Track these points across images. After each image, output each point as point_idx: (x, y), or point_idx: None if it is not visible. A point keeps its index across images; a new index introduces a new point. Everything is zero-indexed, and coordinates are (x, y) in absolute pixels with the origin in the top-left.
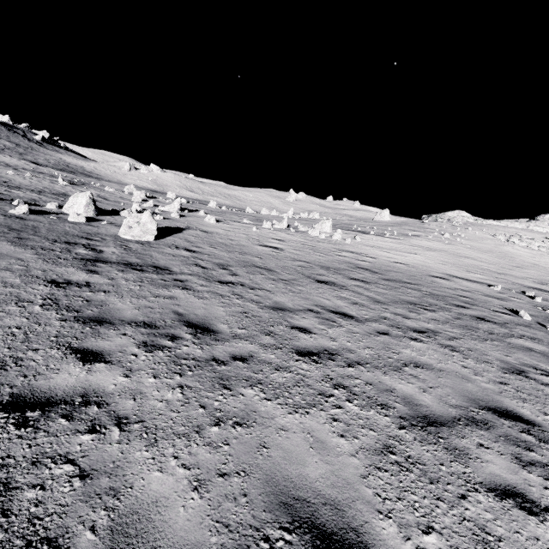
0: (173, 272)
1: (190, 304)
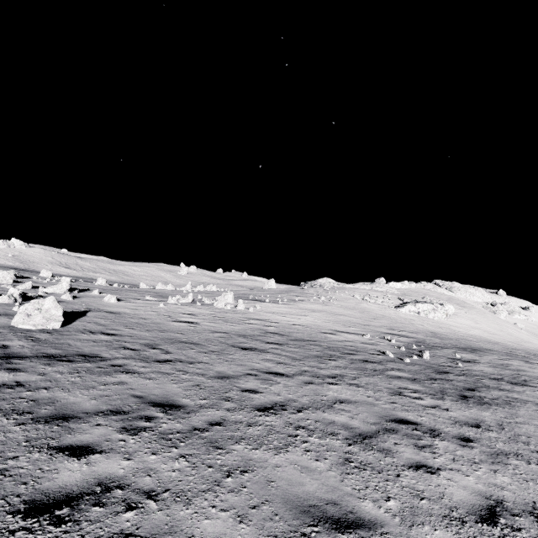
0: (105, 358)
1: (143, 386)
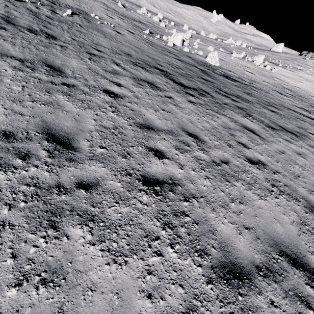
0: (245, 84)
1: (263, 96)
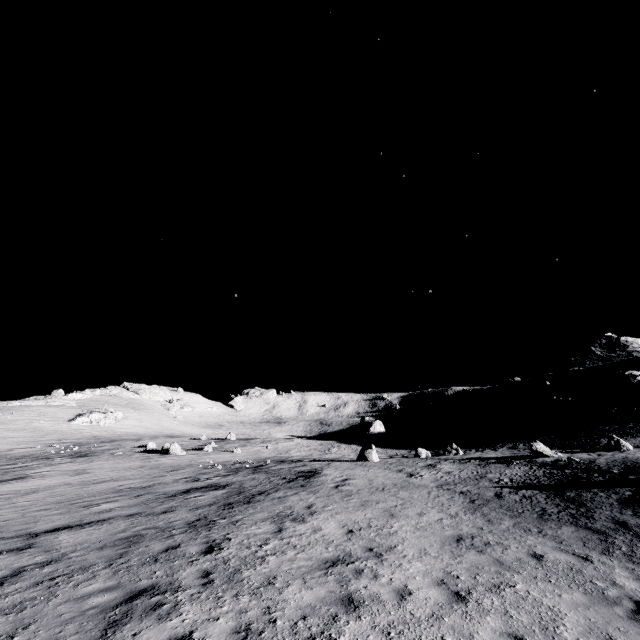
0: None
1: None
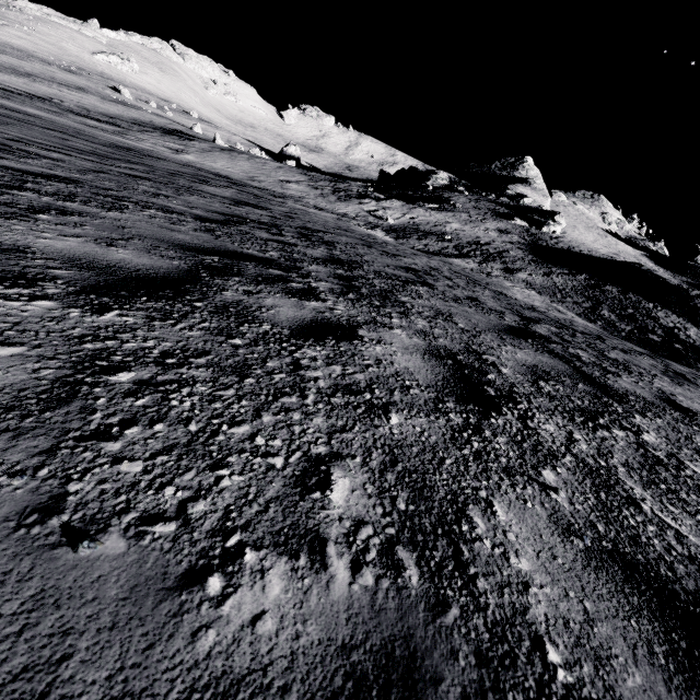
0: None
1: None
